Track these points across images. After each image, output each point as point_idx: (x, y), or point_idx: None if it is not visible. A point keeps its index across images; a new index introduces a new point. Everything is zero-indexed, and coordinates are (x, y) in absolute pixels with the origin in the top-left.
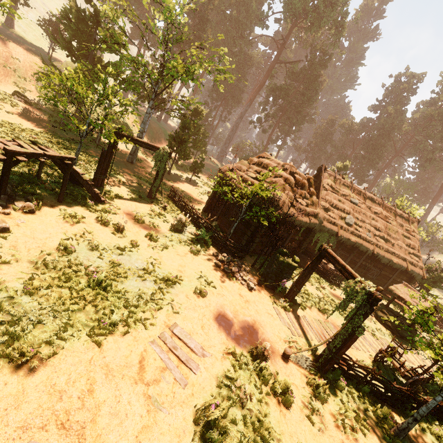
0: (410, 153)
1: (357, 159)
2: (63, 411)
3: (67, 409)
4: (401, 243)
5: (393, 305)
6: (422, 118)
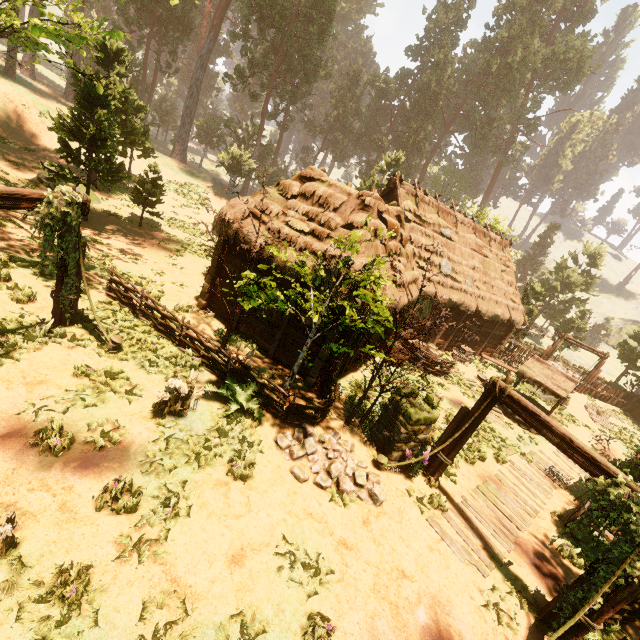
0: (460, 127)
1: (398, 141)
2: None
3: None
4: (501, 283)
5: (498, 371)
6: (473, 70)
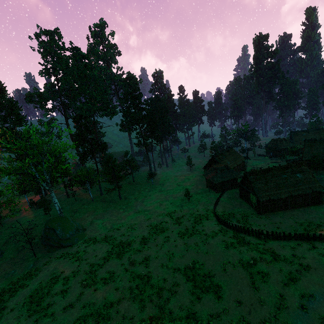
0: None
1: None
2: (260, 165)
3: (260, 165)
4: None
5: None
6: None
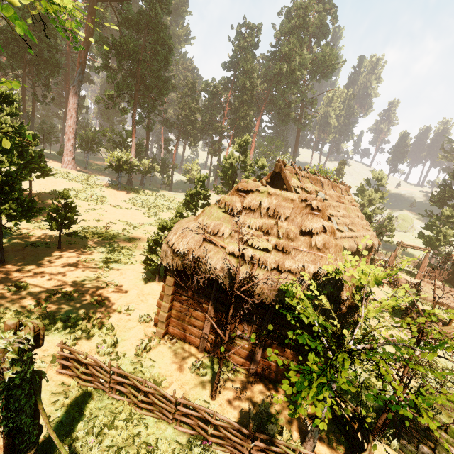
0: (269, 110)
1: (232, 125)
2: None
3: None
4: (359, 220)
5: (376, 286)
6: (268, 73)
